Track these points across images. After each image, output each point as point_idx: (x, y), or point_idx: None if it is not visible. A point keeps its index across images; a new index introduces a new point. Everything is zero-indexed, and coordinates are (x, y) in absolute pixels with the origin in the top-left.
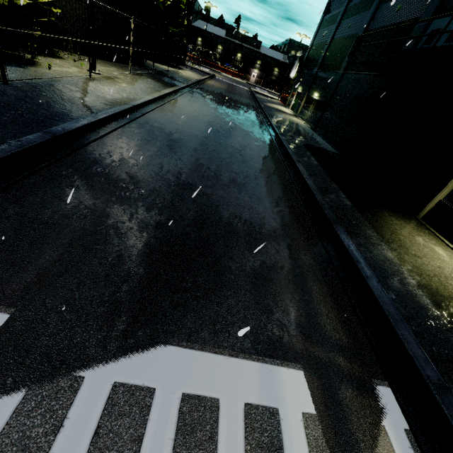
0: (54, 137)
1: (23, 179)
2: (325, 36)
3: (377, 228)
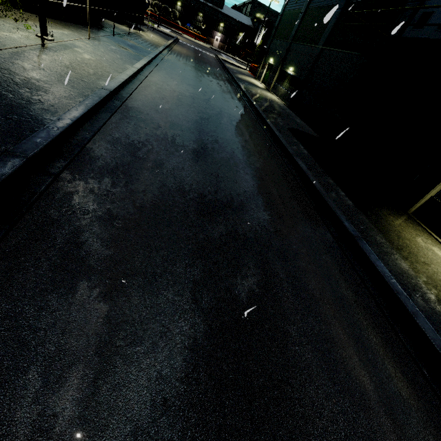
0: (27, 160)
1: None
2: (298, 2)
3: (384, 232)
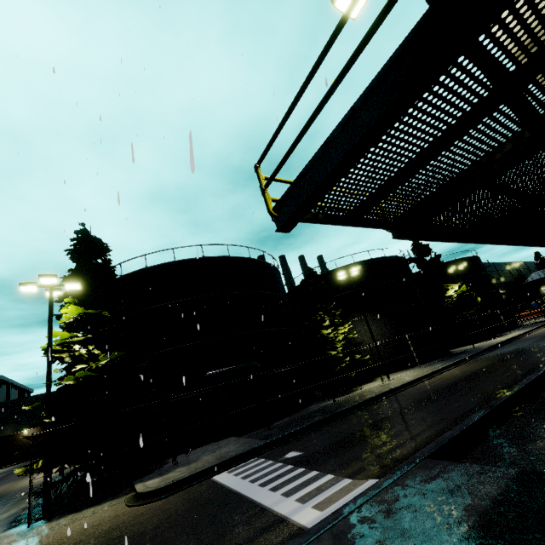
0: (334, 414)
1: (318, 429)
2: None
3: None
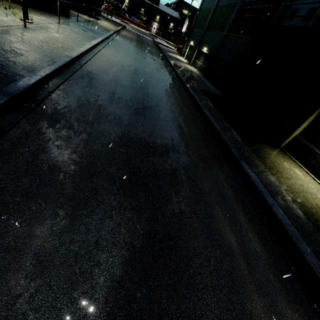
0: (11, 98)
1: None
2: (211, 2)
3: (261, 158)
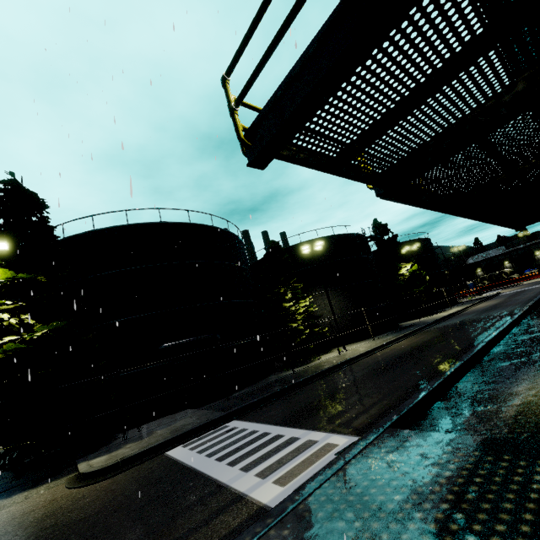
0: (294, 384)
1: (277, 399)
2: None
3: None
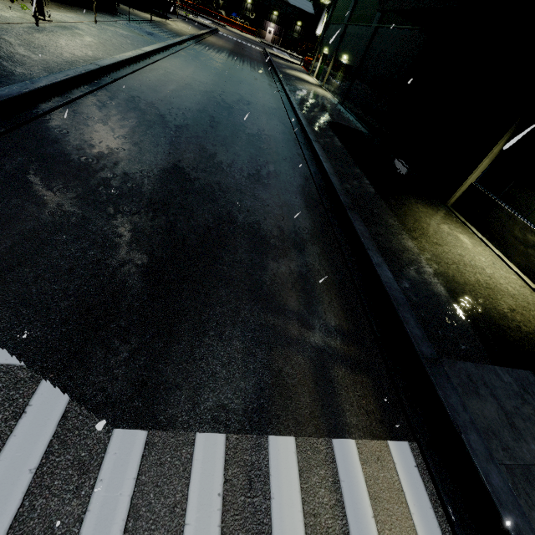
0: None
1: None
2: None
3: (400, 216)
